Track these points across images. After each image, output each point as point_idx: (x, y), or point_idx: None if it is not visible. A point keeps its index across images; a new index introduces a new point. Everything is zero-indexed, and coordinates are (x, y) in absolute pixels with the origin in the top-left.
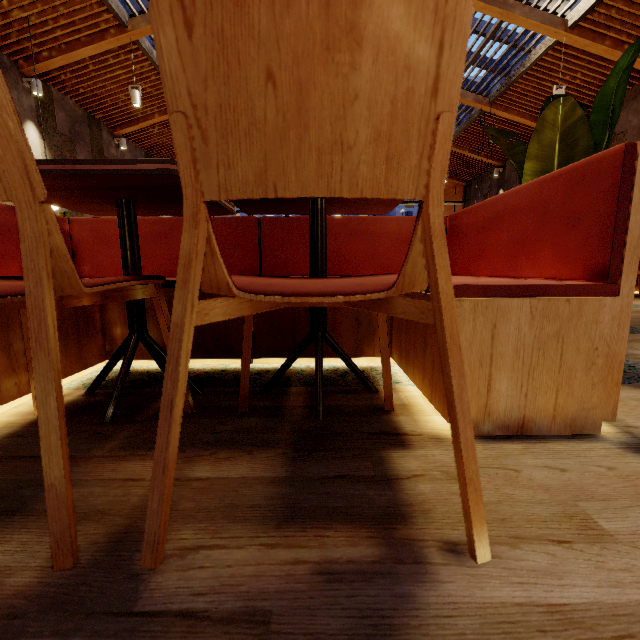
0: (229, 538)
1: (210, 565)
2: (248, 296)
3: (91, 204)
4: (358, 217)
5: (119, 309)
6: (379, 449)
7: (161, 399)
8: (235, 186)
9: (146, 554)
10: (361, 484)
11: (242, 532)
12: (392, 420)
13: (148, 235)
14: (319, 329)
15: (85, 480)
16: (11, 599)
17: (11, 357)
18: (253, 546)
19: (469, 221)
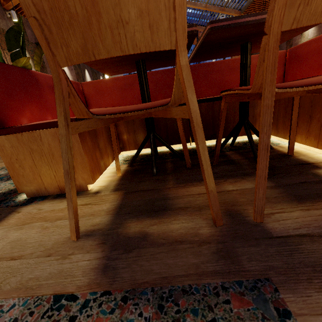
0: (281, 209)
1: (287, 219)
2: (281, 90)
3: (118, 67)
4: (235, 58)
5: (124, 125)
6: (308, 170)
7: (260, 145)
8: (305, 17)
9: (257, 216)
10: (318, 184)
11: (284, 206)
12: (298, 158)
13: (122, 86)
14: (246, 119)
15: (179, 196)
16: (212, 237)
17: (100, 151)
18: (297, 210)
19: (310, 49)
